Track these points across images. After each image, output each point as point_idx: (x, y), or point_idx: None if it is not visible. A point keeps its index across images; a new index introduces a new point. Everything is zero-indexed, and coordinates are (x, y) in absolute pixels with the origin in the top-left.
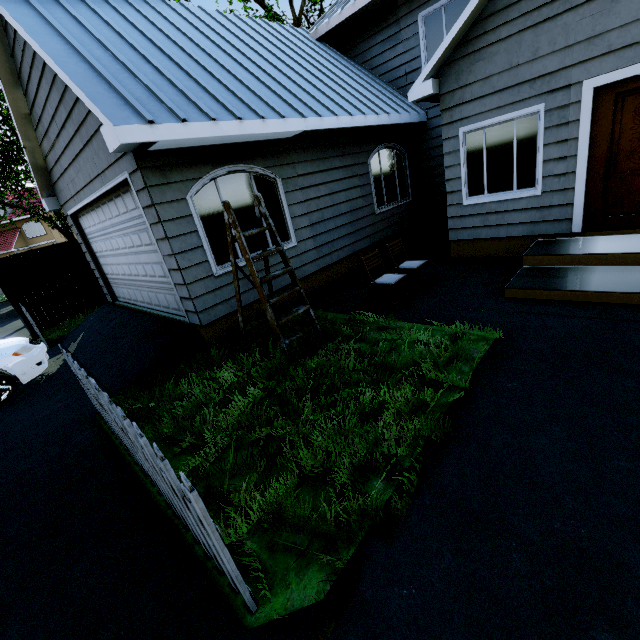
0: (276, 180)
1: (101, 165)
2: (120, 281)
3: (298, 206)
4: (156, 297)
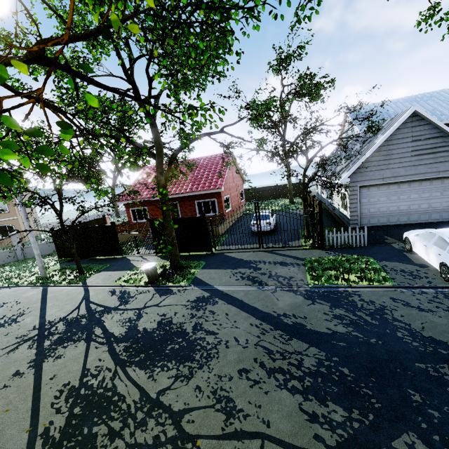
0: None
1: (446, 169)
2: (382, 215)
3: None
4: (428, 216)
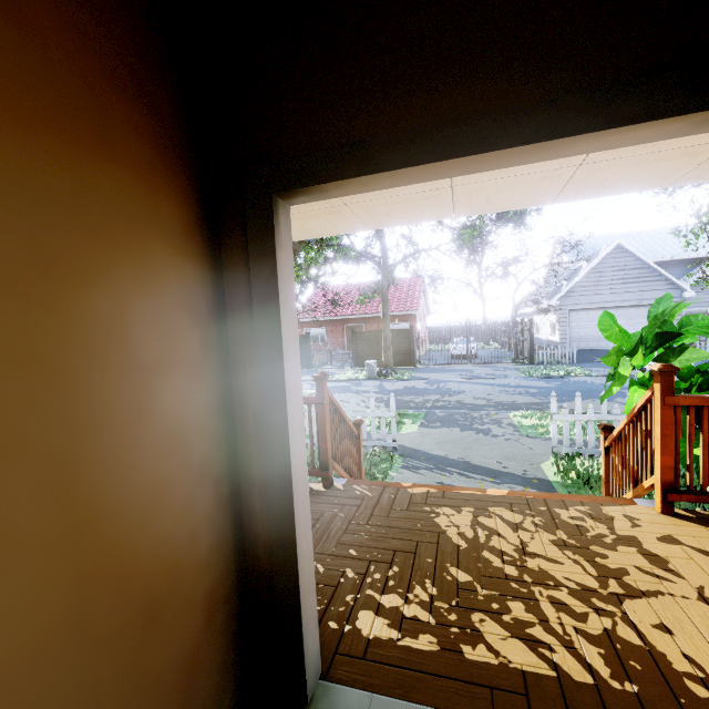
0: None
1: (649, 298)
2: (591, 339)
3: None
4: None
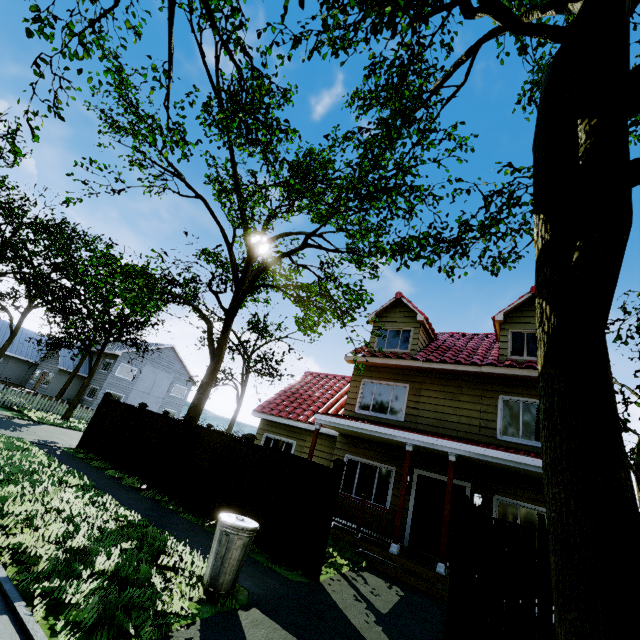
0: (3, 360)
1: None
2: None
3: (4, 366)
4: None
